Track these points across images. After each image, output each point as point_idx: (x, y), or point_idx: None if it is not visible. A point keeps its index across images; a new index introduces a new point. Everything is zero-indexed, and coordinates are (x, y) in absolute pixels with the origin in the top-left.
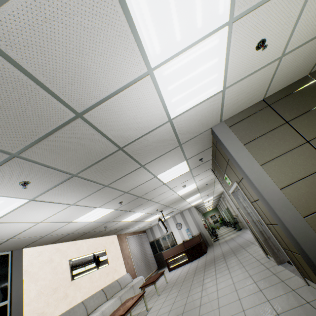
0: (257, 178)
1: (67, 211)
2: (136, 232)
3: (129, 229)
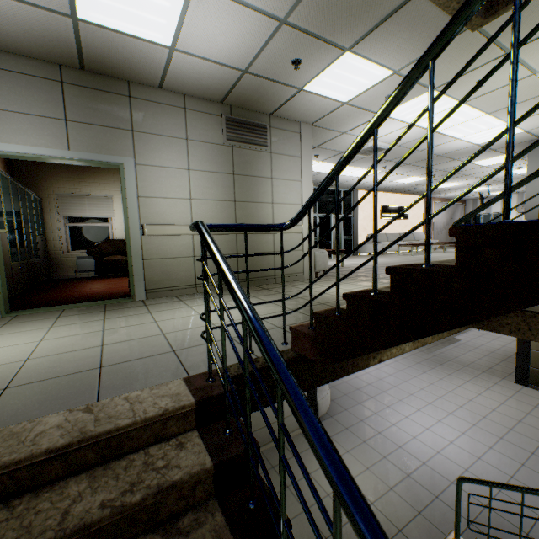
0: (530, 192)
1: (394, 177)
2: (449, 199)
3: (439, 195)
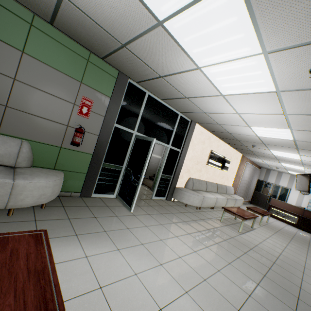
0: None
1: (267, 117)
2: (254, 163)
3: (255, 158)
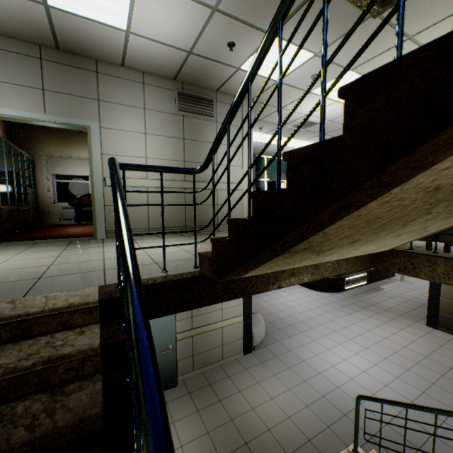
0: None
1: None
2: None
3: None
